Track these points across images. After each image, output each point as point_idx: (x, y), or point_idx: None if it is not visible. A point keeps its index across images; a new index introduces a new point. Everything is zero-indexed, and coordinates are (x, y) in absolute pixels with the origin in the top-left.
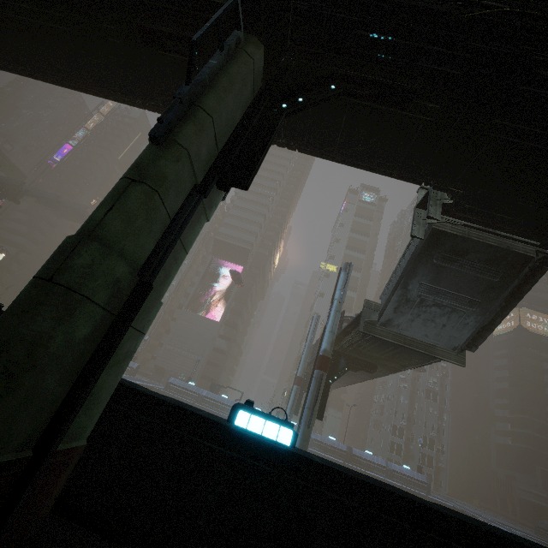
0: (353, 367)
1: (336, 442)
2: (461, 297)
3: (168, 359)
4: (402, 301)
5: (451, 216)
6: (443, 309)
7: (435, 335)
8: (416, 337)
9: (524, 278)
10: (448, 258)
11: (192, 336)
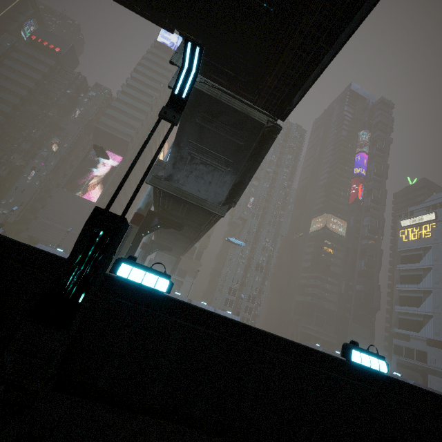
0: (164, 225)
1: (180, 296)
2: (219, 157)
3: (42, 230)
4: (178, 158)
5: (208, 78)
6: (208, 167)
7: (205, 191)
8: (192, 192)
9: (259, 143)
10: (206, 118)
11: (67, 212)
